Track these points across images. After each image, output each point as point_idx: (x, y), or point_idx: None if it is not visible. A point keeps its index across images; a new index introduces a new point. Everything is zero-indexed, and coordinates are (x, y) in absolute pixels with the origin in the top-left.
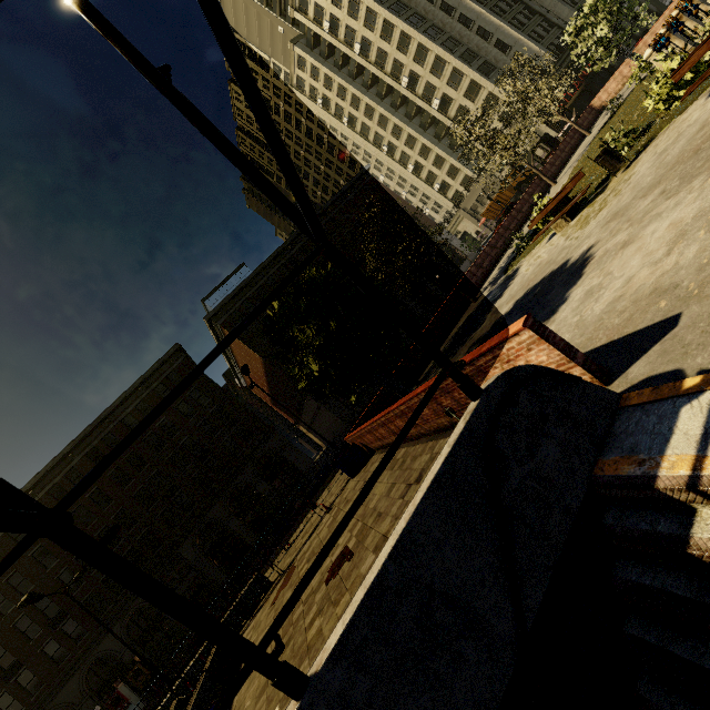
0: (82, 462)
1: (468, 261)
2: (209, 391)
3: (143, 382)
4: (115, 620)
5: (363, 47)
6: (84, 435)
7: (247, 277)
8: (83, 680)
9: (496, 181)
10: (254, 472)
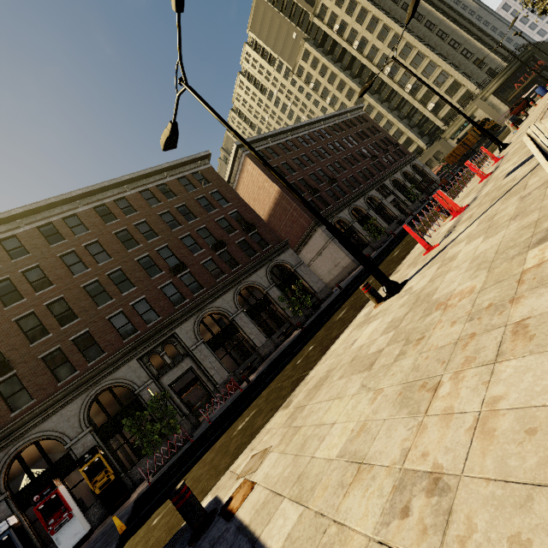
0: (87, 212)
1: (437, 184)
2: (230, 197)
3: (170, 167)
4: (77, 393)
5: (360, 45)
6: (100, 187)
7: (273, 131)
8: (3, 470)
9: (448, 146)
10: (267, 276)
